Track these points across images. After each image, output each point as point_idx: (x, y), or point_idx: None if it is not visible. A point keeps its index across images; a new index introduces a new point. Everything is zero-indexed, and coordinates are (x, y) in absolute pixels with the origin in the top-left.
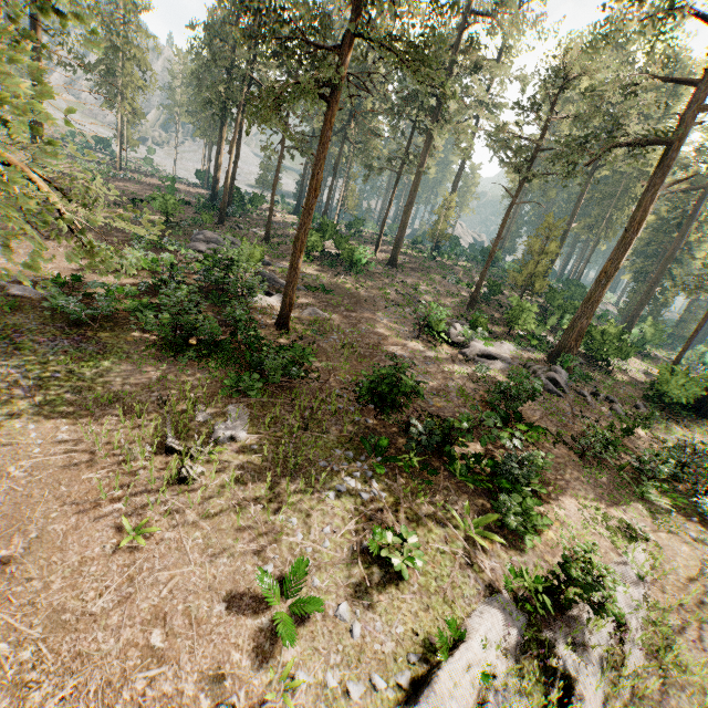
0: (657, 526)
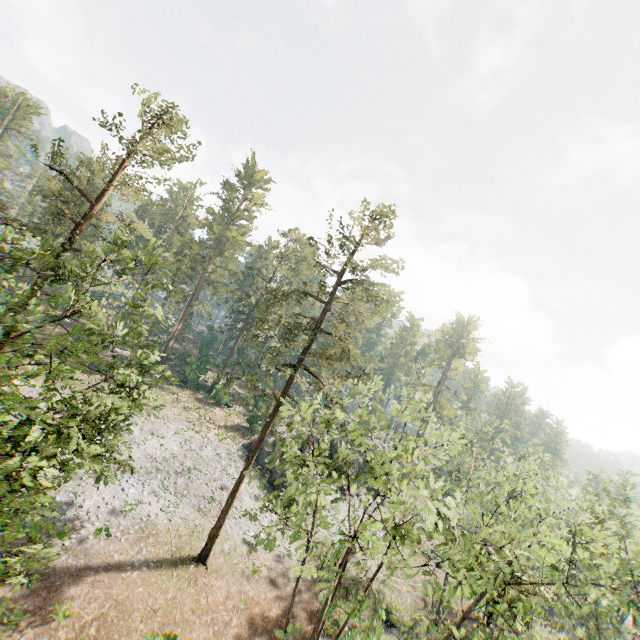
0: (84, 375)
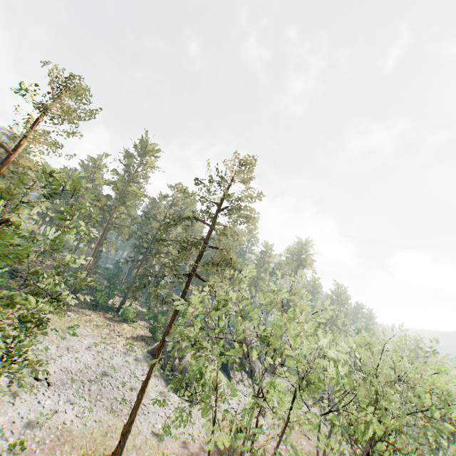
0: None
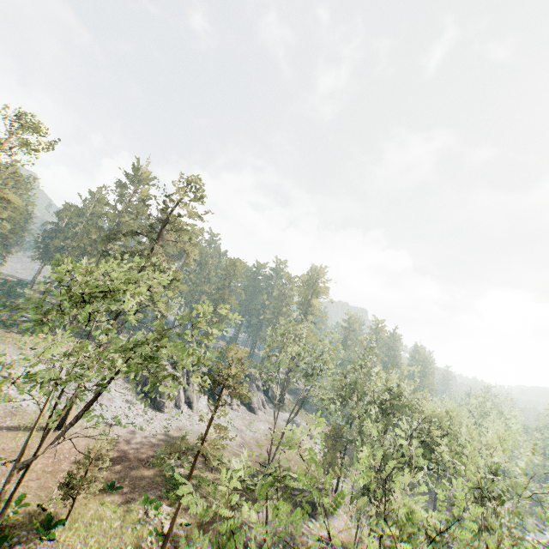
0: None
